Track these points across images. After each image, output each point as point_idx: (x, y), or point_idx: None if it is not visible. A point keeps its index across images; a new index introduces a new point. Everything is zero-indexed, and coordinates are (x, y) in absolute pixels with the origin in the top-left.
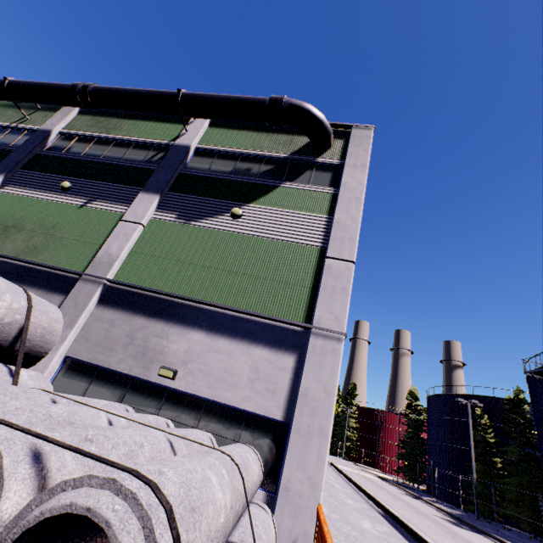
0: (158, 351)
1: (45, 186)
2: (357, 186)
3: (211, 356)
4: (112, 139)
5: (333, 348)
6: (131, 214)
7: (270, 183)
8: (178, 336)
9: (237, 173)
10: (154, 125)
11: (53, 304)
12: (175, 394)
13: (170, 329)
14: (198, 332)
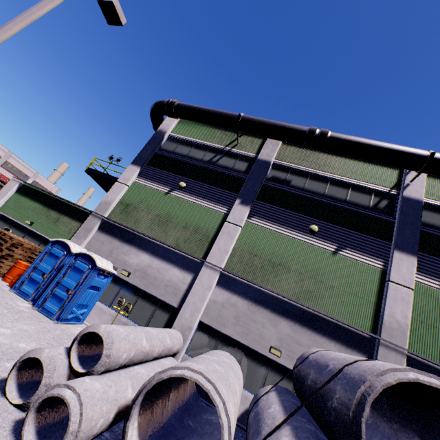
0: None
1: (288, 222)
2: None
3: None
4: (327, 177)
5: None
6: (396, 275)
7: None
8: None
9: None
10: (365, 167)
11: None
12: None
13: None
14: None
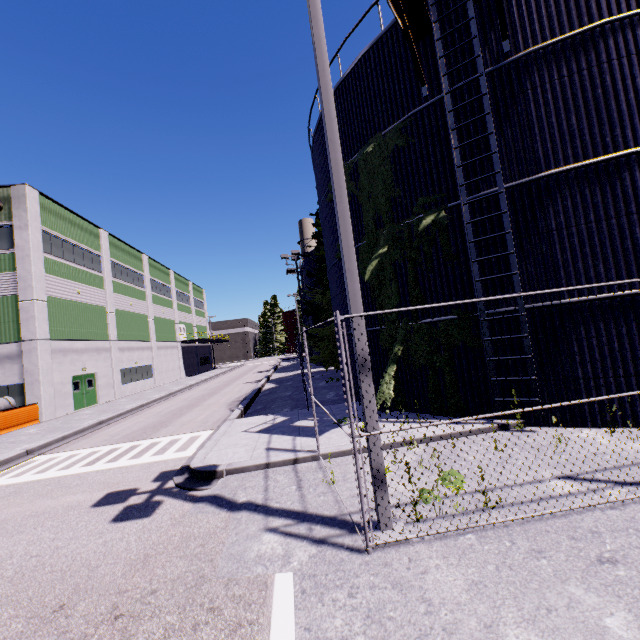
0: None
1: None
2: (26, 245)
3: None
4: None
5: (34, 347)
6: None
7: None
8: None
9: None
10: None
11: None
12: None
13: None
14: None
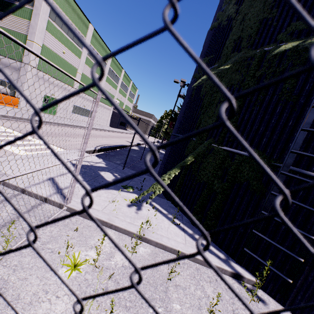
0: None
1: None
2: (39, 7)
3: None
4: None
5: (27, 68)
6: None
7: (12, 2)
8: None
9: None
10: None
11: None
12: None
13: None
14: None
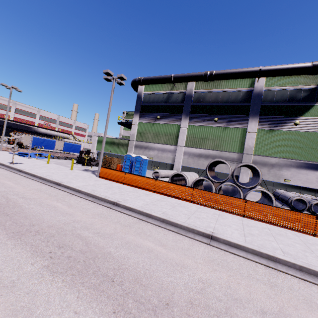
0: (280, 175)
1: (205, 120)
2: None
3: (300, 175)
4: (219, 91)
5: None
6: (249, 129)
7: (309, 104)
8: (285, 170)
9: (289, 100)
10: (237, 80)
11: (236, 163)
12: (289, 185)
13: (282, 168)
14: (293, 168)
